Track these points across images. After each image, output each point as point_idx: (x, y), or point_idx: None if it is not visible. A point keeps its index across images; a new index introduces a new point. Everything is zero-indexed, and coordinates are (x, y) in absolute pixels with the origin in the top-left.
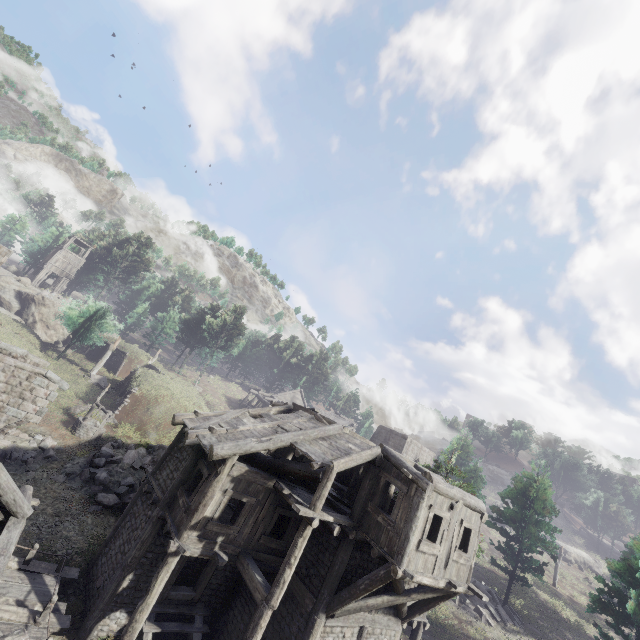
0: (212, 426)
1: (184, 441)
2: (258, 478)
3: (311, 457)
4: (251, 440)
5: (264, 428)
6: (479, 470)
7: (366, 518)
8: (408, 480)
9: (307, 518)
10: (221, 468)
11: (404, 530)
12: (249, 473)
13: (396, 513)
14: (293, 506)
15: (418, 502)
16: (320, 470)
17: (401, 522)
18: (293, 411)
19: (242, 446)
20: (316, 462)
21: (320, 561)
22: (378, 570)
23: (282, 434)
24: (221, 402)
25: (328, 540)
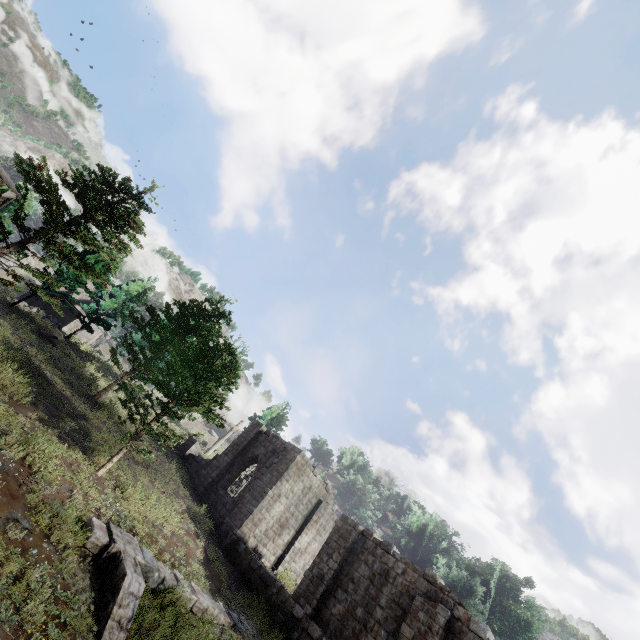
0: None
1: None
2: None
3: None
4: None
5: None
6: None
7: None
8: None
9: None
10: None
11: None
12: None
13: None
14: None
15: None
16: None
17: None
18: None
19: None
20: None
21: None
22: None
23: None
24: (15, 268)
25: None
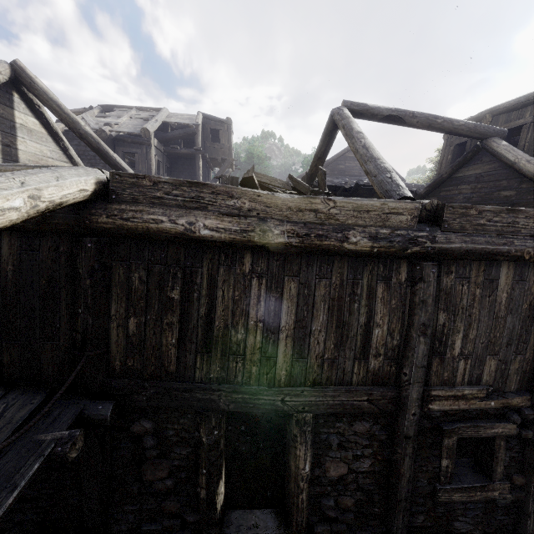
0: (108, 123)
1: (110, 135)
2: (160, 147)
3: (186, 123)
4: (153, 122)
5: (129, 120)
6: None
7: (208, 150)
8: (222, 124)
9: (200, 152)
10: (151, 142)
11: (229, 145)
12: (158, 144)
13: (222, 140)
14: (195, 148)
15: (231, 131)
16: (194, 128)
17: (226, 143)
18: (104, 112)
19: (154, 126)
20: (192, 124)
21: (194, 179)
22: (224, 165)
23: (157, 117)
24: None
25: (193, 169)
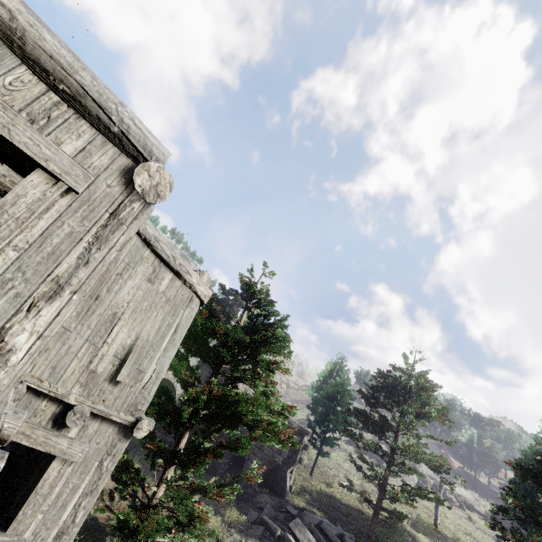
0: None
1: None
2: None
3: None
4: None
5: None
6: (345, 381)
7: None
8: None
9: None
10: None
11: None
12: None
13: None
14: None
15: None
16: None
17: None
18: None
19: None
20: None
21: None
22: None
23: None
24: None
25: None
